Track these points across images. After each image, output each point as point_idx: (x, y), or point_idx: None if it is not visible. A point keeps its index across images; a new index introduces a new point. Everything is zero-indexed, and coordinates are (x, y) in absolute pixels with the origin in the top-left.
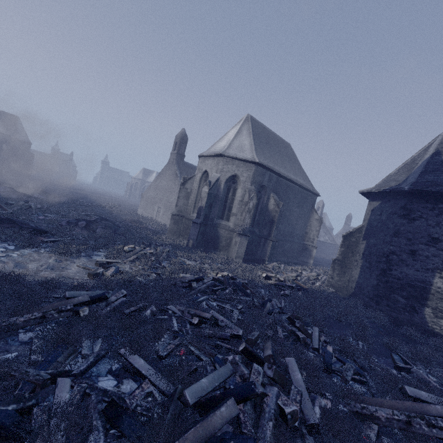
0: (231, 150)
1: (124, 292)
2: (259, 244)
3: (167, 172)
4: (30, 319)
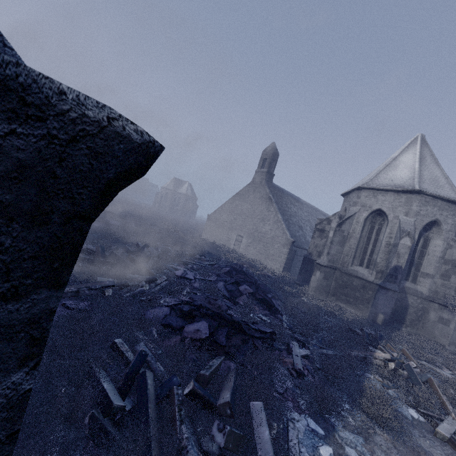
0: (426, 185)
1: None
2: None
3: (252, 193)
4: None
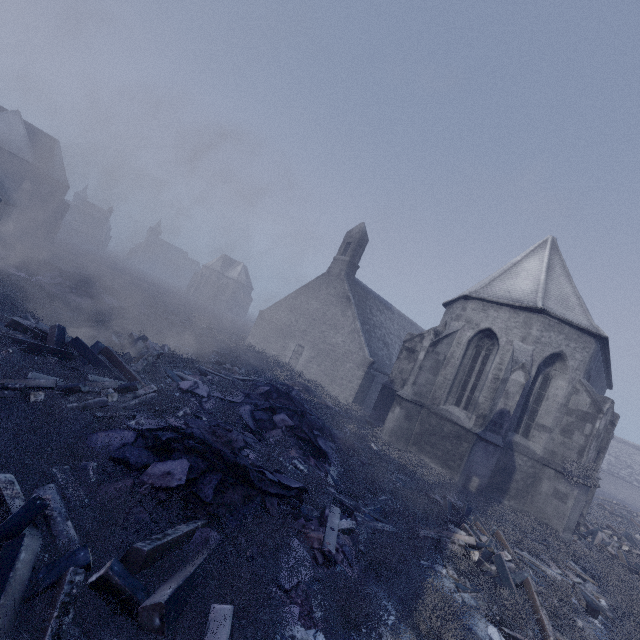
0: (552, 303)
1: None
2: None
3: (325, 288)
4: None
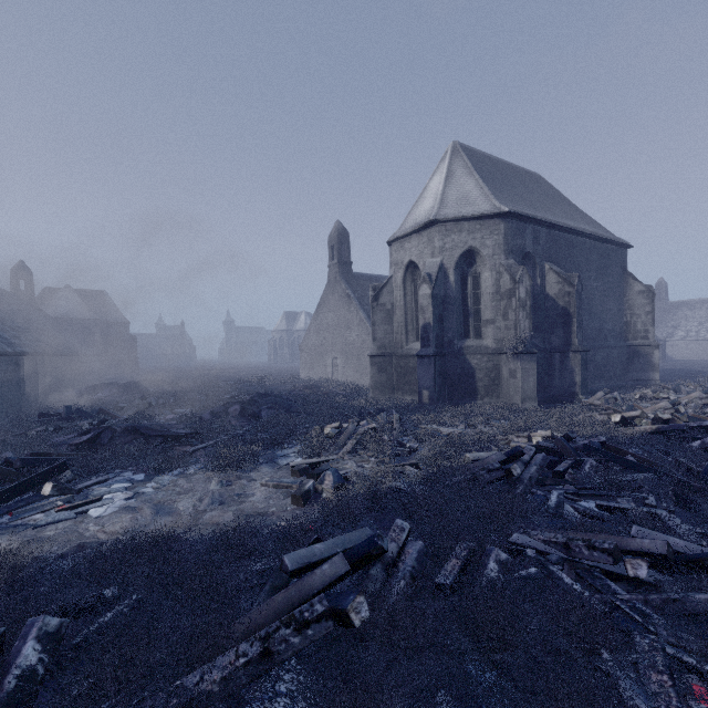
0: (448, 209)
1: (403, 525)
2: (552, 366)
3: (331, 297)
4: (235, 670)
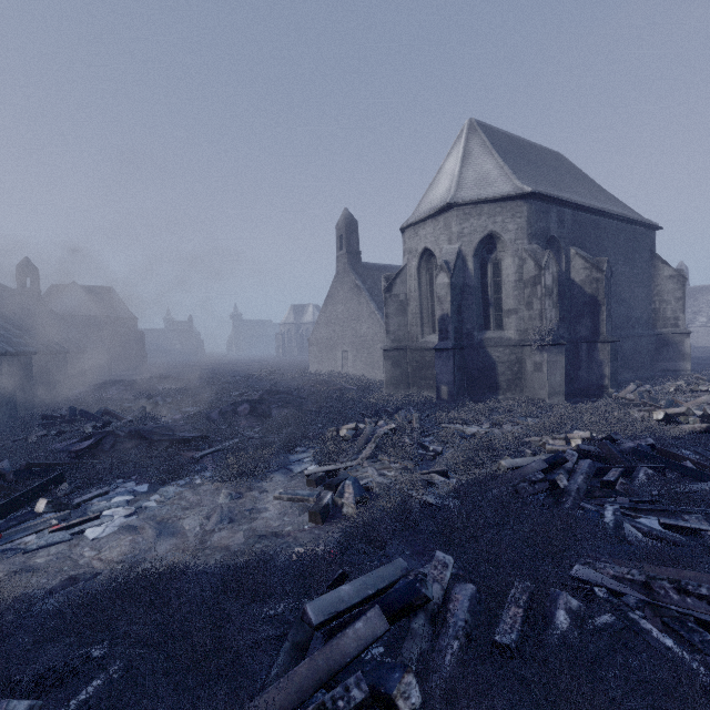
0: (466, 191)
1: (445, 559)
2: (578, 358)
3: (340, 288)
4: None
